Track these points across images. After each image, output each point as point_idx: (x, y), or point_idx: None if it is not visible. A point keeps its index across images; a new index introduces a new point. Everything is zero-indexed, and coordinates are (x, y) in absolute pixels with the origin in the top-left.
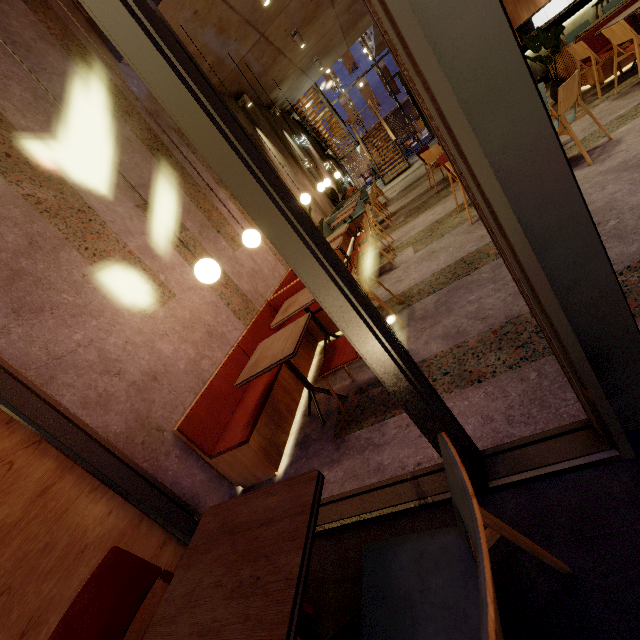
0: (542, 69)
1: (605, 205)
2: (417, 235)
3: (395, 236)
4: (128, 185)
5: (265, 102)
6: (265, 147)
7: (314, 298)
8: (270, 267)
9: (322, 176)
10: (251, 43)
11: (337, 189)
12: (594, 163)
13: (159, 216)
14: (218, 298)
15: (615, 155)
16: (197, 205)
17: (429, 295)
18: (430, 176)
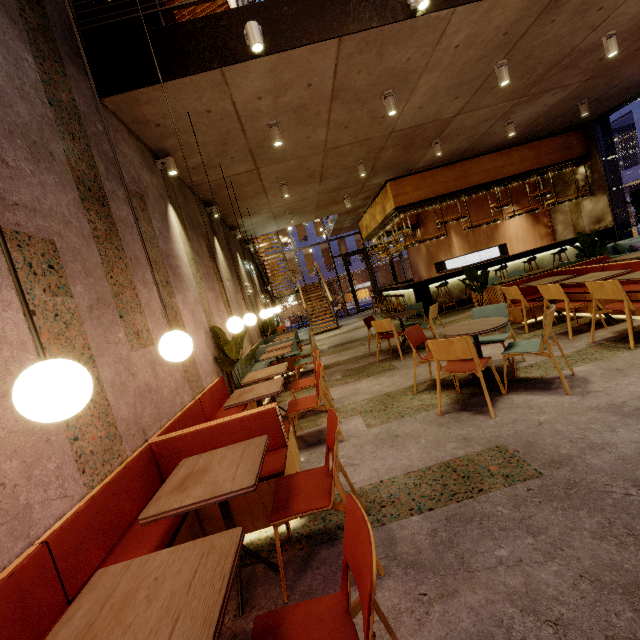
0: (457, 296)
1: (638, 455)
2: (365, 403)
3: (333, 394)
4: (3, 195)
5: (230, 222)
6: (217, 256)
7: (250, 485)
8: (173, 387)
9: (258, 305)
10: (244, 169)
11: (270, 322)
12: (572, 393)
13: (1, 233)
14: (60, 423)
15: (595, 393)
16: (108, 272)
17: (413, 513)
18: (364, 343)
